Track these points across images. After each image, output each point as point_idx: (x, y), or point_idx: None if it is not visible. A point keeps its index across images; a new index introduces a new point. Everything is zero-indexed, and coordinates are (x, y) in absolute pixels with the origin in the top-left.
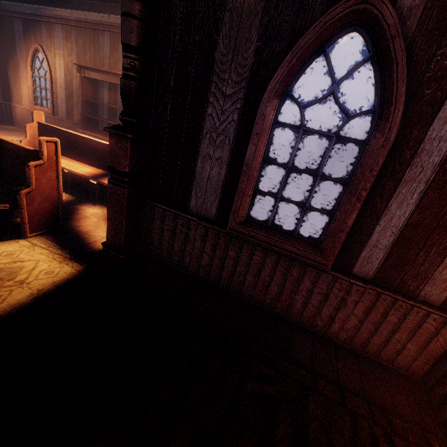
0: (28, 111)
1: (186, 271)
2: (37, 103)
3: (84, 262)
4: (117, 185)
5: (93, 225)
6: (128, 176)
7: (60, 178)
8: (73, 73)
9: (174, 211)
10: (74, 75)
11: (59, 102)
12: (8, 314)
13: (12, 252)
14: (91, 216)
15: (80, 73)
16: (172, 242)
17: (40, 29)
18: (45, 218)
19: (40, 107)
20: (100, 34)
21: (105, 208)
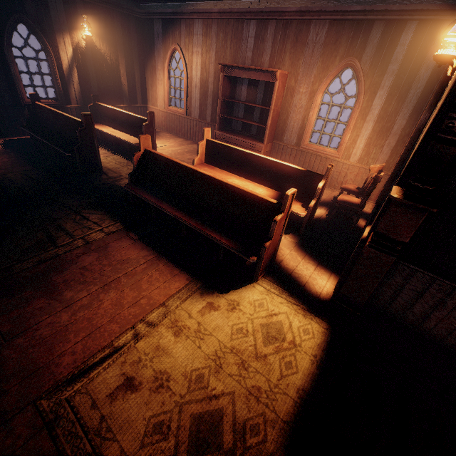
0: (163, 112)
1: (424, 333)
2: (170, 103)
3: (321, 315)
4: (383, 251)
5: (292, 259)
6: (404, 245)
7: (285, 224)
8: (210, 71)
9: (431, 274)
10: (210, 72)
11: (193, 102)
12: (312, 387)
13: (260, 301)
14: (282, 247)
15: (223, 73)
16: (412, 302)
17: (179, 28)
18: (268, 261)
19: (173, 107)
20: (244, 24)
21: (285, 233)
